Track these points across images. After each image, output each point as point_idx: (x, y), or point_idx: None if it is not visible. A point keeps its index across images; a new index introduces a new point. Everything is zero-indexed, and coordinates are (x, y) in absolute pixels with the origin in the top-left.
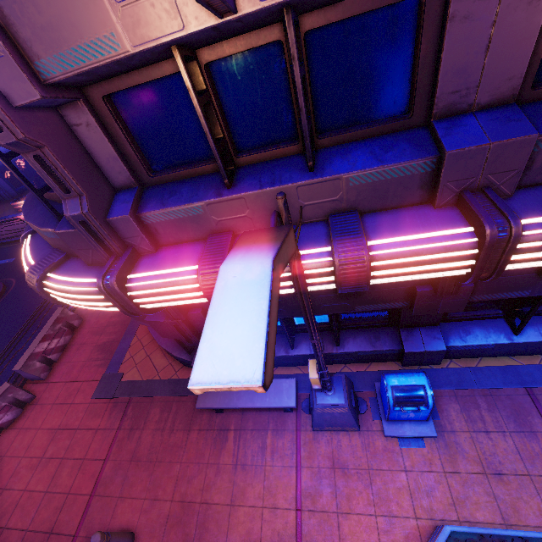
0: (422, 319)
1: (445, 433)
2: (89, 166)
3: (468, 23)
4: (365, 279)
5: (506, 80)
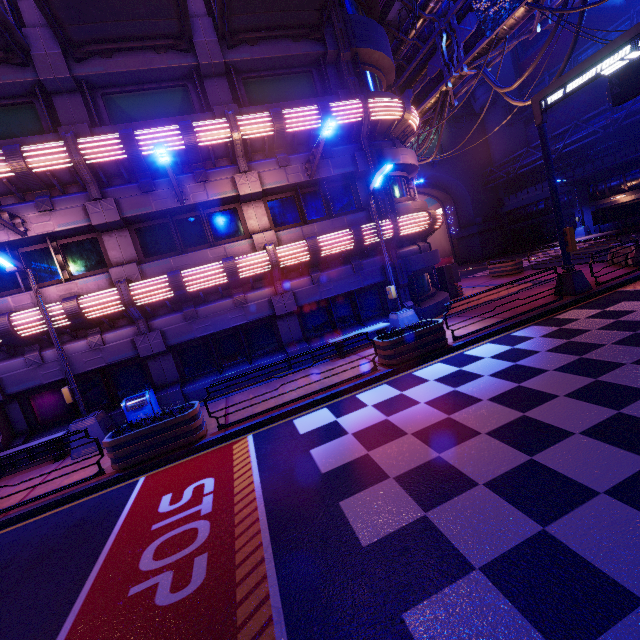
0: (167, 377)
1: None
2: None
3: (110, 242)
4: (76, 307)
5: (132, 255)
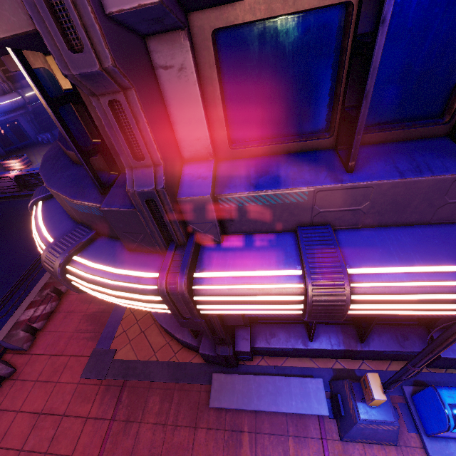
0: None
1: None
2: (166, 126)
3: None
4: None
5: None
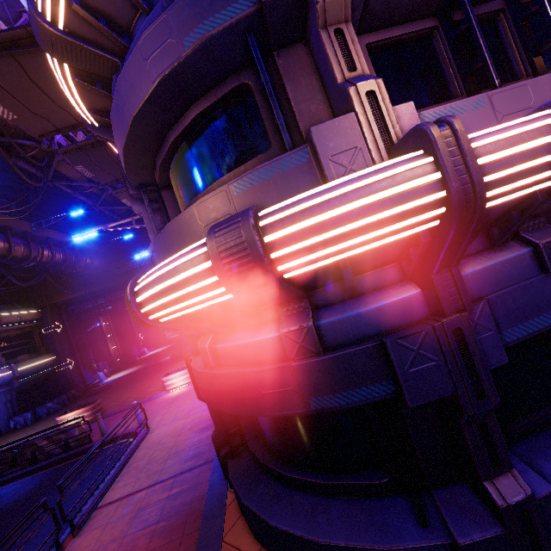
0: None
1: None
2: None
3: None
4: None
5: None
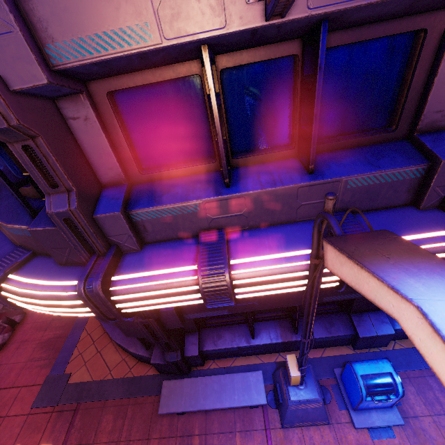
0: (371, 305)
1: (409, 419)
2: (80, 160)
3: None
4: None
5: None
